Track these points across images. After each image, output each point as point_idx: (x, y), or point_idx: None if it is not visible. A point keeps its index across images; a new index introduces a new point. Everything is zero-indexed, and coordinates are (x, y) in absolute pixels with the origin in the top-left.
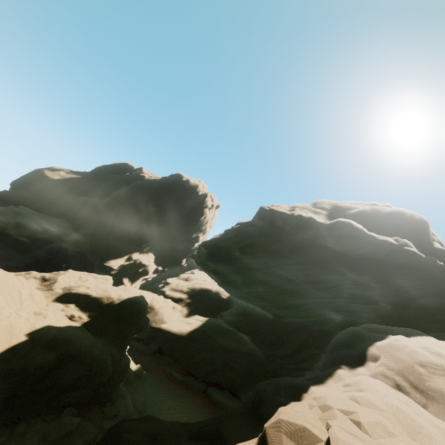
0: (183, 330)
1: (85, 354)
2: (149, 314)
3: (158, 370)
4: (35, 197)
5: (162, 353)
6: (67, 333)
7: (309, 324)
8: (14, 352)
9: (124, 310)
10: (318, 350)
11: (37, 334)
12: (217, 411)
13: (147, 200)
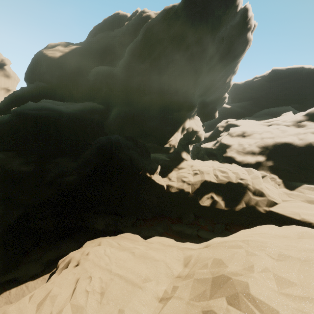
0: None
1: None
2: (244, 196)
3: None
4: (51, 87)
5: None
6: None
7: None
8: None
9: None
10: None
11: None
12: None
13: (178, 41)
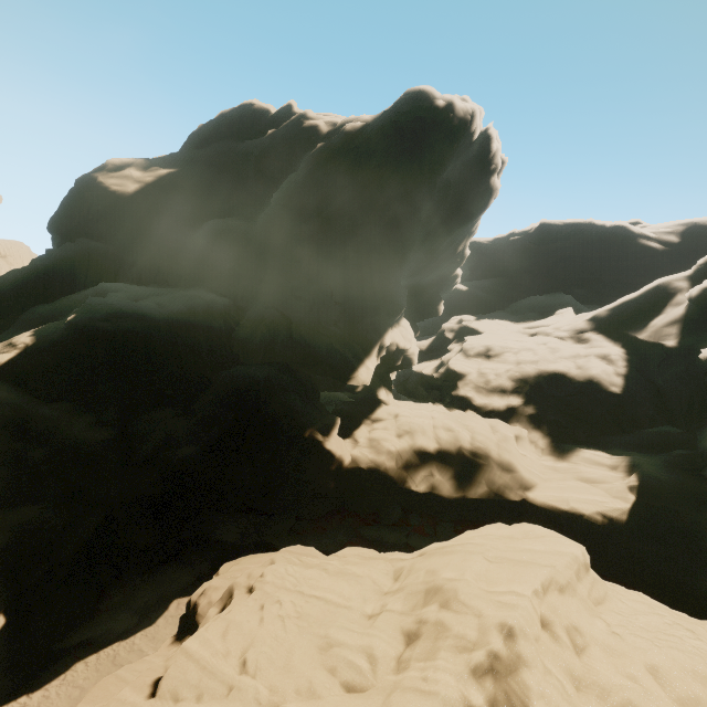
0: (610, 514)
1: None
2: (485, 472)
3: None
4: (113, 250)
5: None
6: None
7: None
8: None
9: None
10: None
11: None
12: None
13: (372, 193)
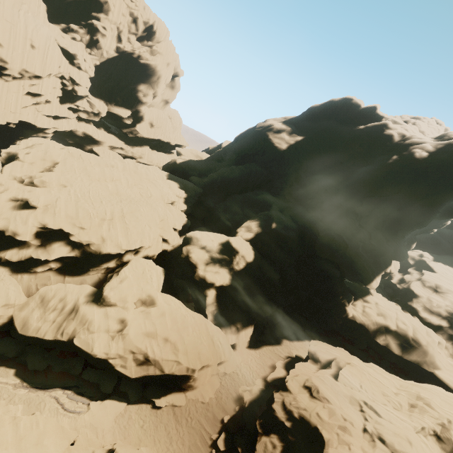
0: None
1: None
2: (416, 351)
3: None
4: (265, 173)
5: None
6: None
7: None
8: None
9: None
10: None
11: None
12: None
13: (416, 199)
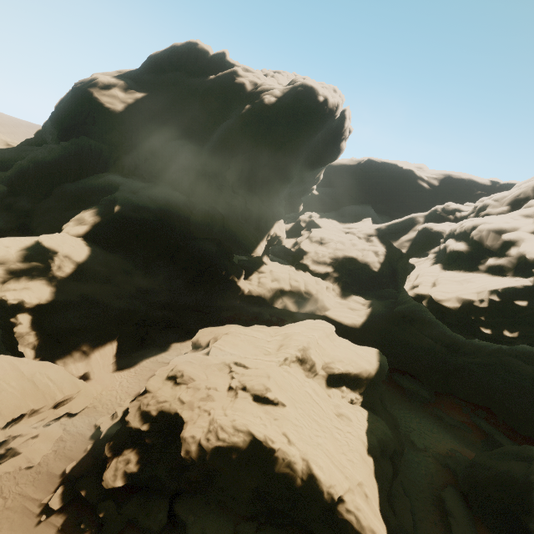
0: (356, 322)
1: (396, 446)
2: (309, 302)
3: None
4: (106, 149)
5: None
6: (378, 433)
7: None
8: (378, 476)
9: (379, 378)
10: (512, 357)
11: (372, 449)
12: (407, 395)
13: (275, 149)
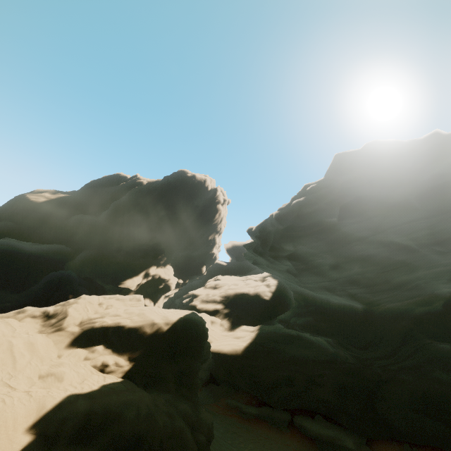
0: (237, 348)
1: (148, 436)
2: None
3: (220, 407)
4: (20, 227)
5: (215, 382)
6: (106, 401)
7: (411, 307)
8: None
9: (178, 338)
10: (431, 338)
11: (51, 420)
12: None
13: (153, 205)
